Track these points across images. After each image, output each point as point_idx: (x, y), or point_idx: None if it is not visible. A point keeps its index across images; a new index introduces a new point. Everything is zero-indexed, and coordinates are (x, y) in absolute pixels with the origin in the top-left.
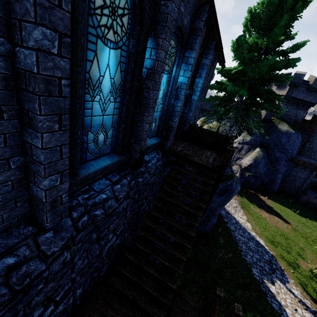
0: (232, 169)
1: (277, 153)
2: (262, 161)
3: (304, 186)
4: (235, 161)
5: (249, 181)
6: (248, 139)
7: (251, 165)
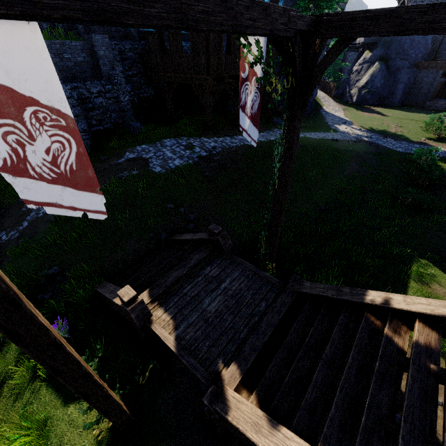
0: (350, 93)
1: (398, 62)
2: (379, 74)
3: (431, 92)
4: (354, 84)
5: (365, 98)
6: (368, 57)
7: (368, 81)
